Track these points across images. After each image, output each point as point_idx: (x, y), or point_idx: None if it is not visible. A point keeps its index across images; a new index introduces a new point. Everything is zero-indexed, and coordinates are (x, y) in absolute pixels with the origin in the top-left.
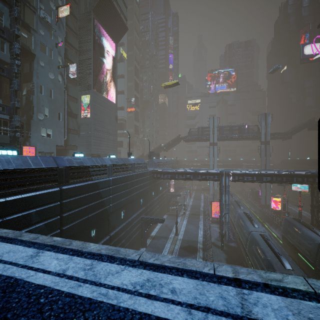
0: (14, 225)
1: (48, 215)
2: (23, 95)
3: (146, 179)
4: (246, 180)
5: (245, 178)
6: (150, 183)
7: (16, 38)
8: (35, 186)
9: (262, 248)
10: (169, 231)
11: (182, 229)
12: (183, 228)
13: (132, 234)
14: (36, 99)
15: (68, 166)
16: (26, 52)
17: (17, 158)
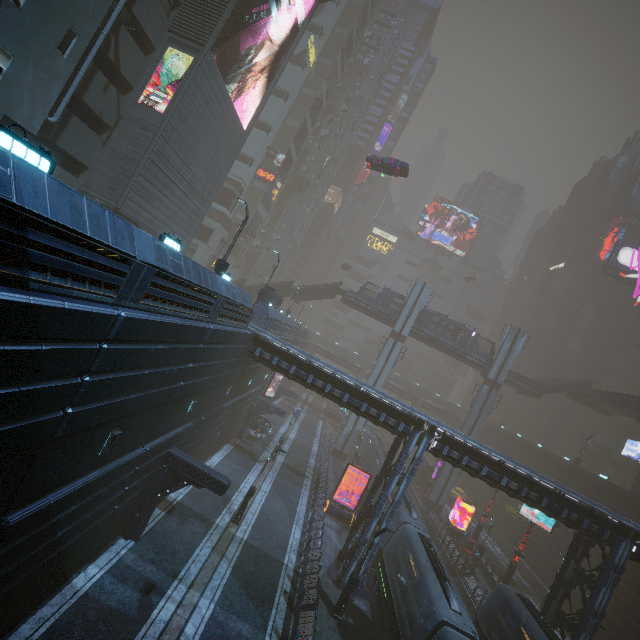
0: None
1: None
2: None
3: (234, 351)
4: (463, 466)
5: (465, 460)
6: (236, 364)
7: None
8: None
9: None
10: (222, 500)
11: (254, 507)
12: (259, 505)
13: (109, 504)
14: None
15: None
16: None
17: None
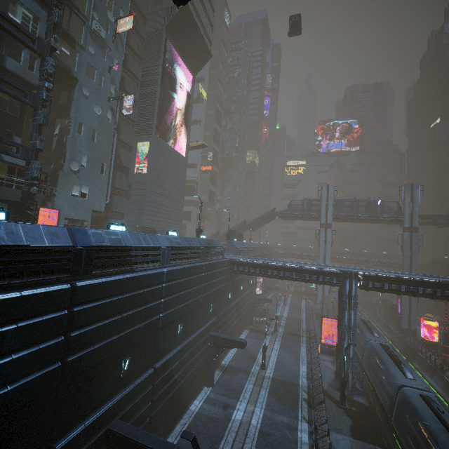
0: None
1: (41, 336)
2: (54, 135)
3: (222, 272)
4: (387, 290)
5: (386, 286)
6: (226, 279)
7: (51, 52)
8: (23, 279)
9: (428, 425)
10: (251, 359)
11: (272, 359)
12: (274, 357)
13: (191, 364)
14: (71, 141)
15: (93, 246)
16: (65, 75)
17: None
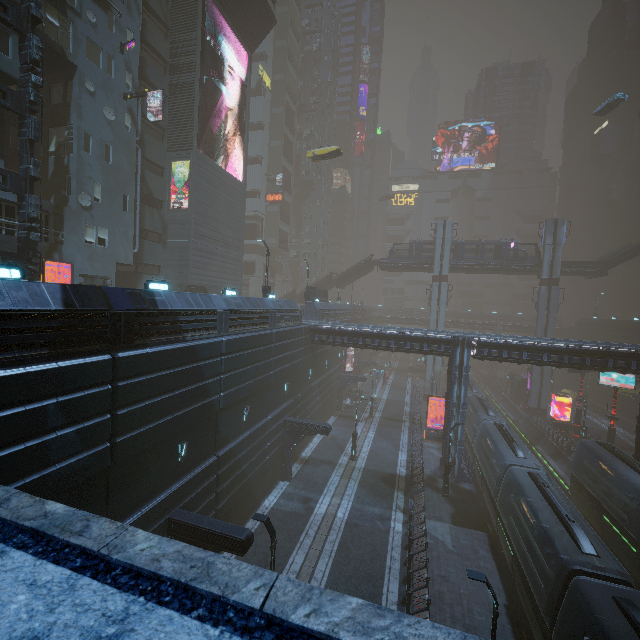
0: (7, 432)
1: (85, 412)
2: (49, 154)
3: (298, 343)
4: (506, 358)
5: (505, 353)
6: (305, 351)
7: (33, 25)
8: (57, 348)
9: (532, 502)
10: (339, 450)
11: (365, 448)
12: (368, 446)
13: (263, 454)
14: (76, 162)
15: (132, 309)
16: (56, 58)
17: (19, 285)
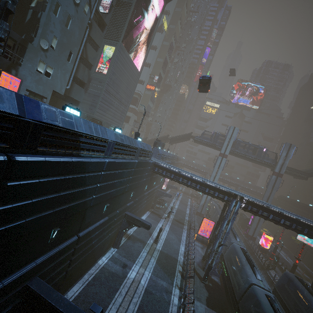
0: None
1: None
2: (30, 7)
3: (146, 170)
4: (260, 215)
5: (260, 212)
6: (148, 175)
7: None
8: None
9: None
10: (149, 234)
11: (162, 237)
12: (164, 236)
13: (107, 233)
14: (45, 18)
15: (43, 122)
16: None
17: None
